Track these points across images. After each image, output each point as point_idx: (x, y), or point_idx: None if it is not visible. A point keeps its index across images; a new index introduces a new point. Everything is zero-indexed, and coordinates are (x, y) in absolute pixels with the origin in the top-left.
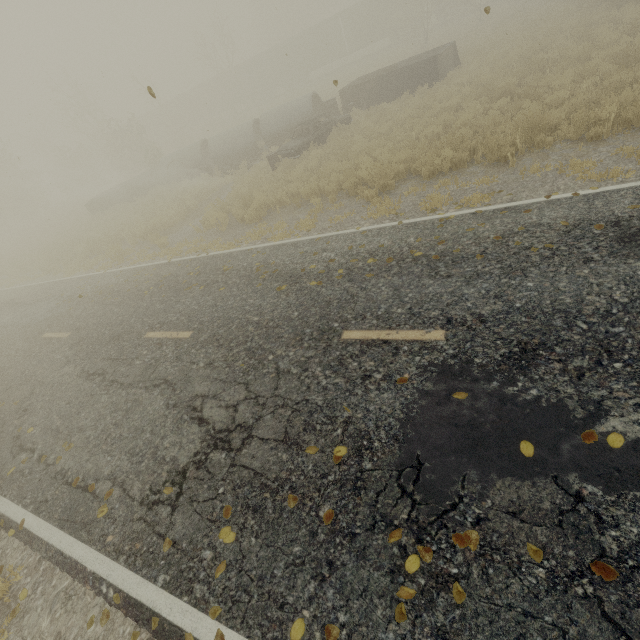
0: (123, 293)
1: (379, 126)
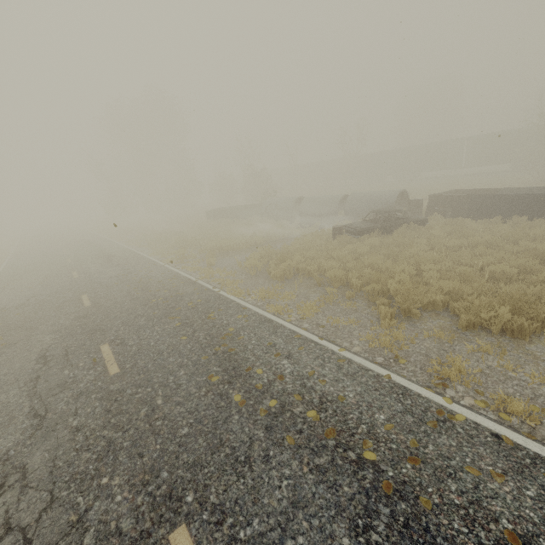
0: (146, 291)
1: (450, 239)
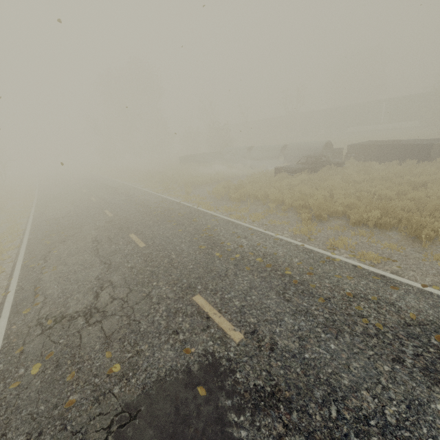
0: (148, 208)
1: (358, 175)
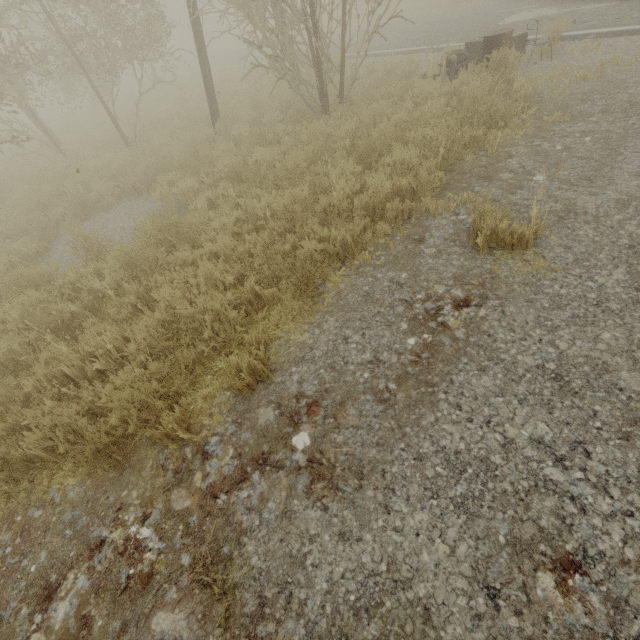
0: None
1: None
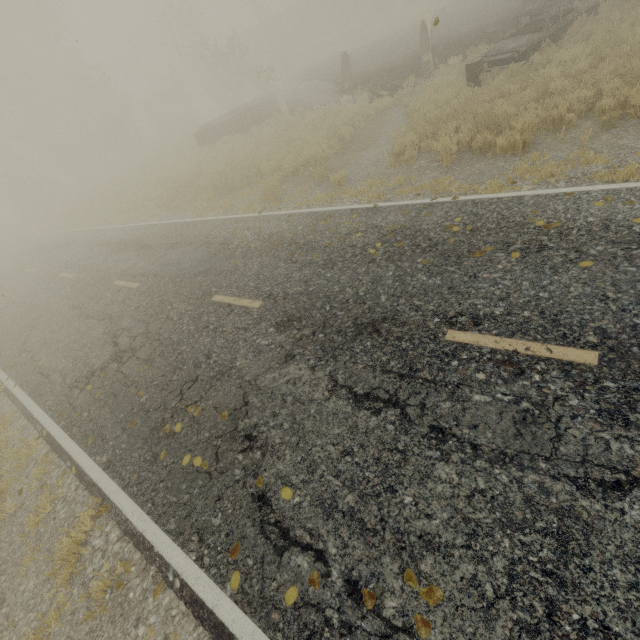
0: (321, 248)
1: None
